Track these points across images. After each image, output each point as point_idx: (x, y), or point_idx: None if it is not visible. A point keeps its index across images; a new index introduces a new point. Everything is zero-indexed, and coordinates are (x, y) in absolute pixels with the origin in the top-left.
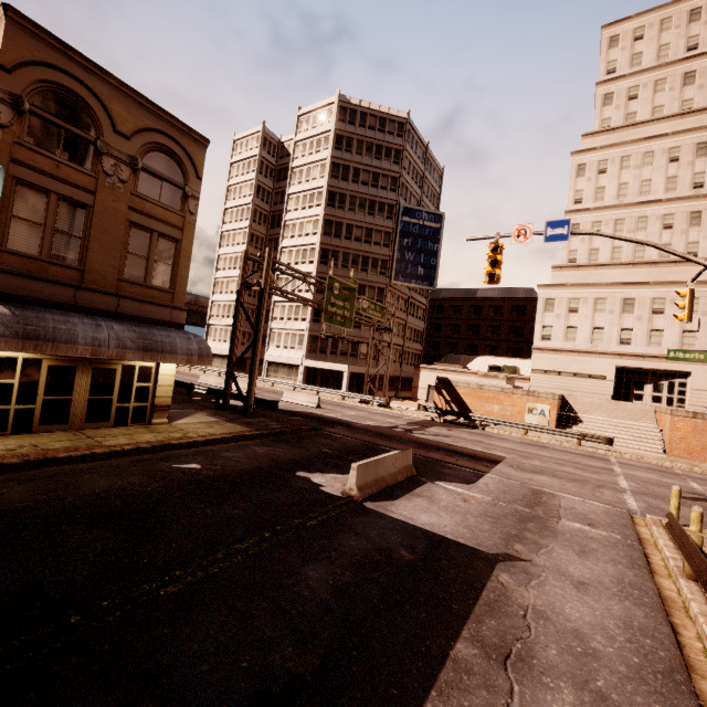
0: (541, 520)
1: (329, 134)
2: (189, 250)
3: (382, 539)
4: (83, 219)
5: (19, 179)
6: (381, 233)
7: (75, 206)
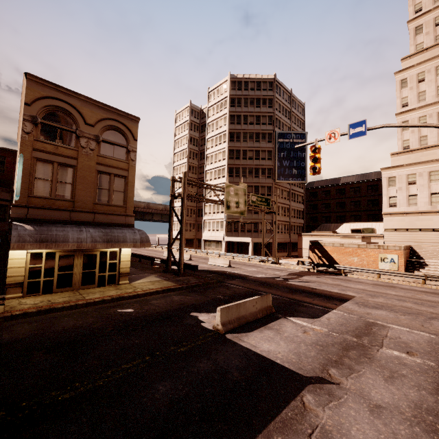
0: (363, 348)
1: (226, 99)
2: (133, 181)
3: (225, 363)
4: (72, 173)
5: (37, 158)
6: (265, 152)
7: (67, 167)
